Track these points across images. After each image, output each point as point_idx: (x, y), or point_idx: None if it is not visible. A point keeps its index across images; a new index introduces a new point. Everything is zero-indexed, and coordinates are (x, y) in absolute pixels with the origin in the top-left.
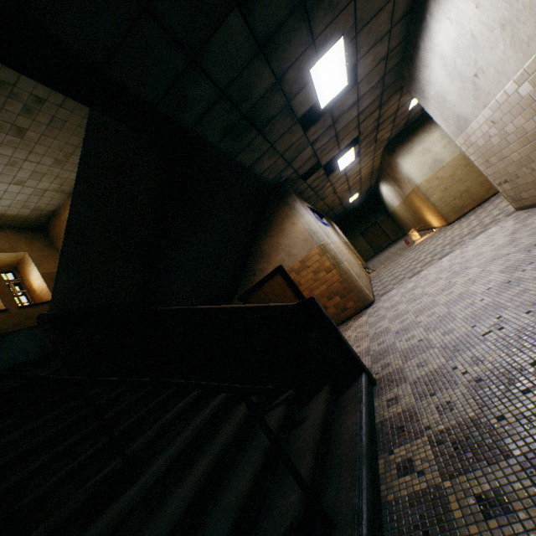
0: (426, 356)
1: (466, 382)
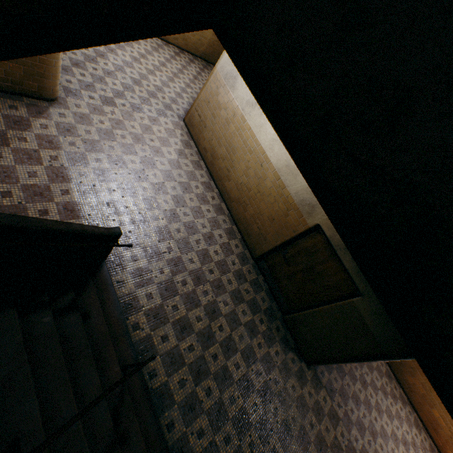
0: (137, 252)
1: (157, 283)
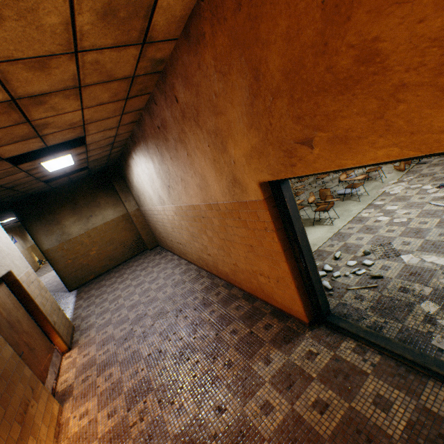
0: None
1: None
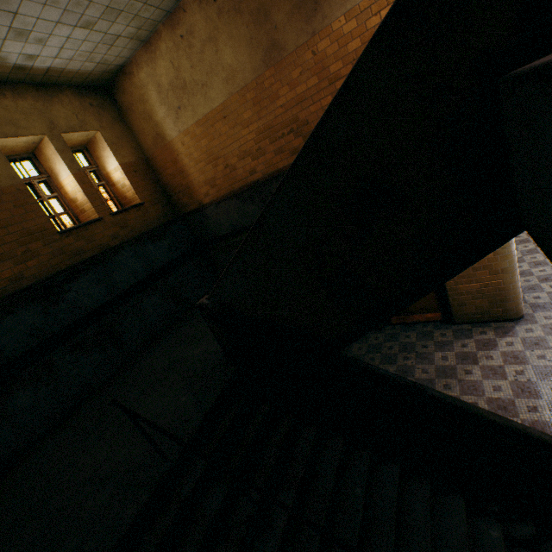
0: None
1: None
